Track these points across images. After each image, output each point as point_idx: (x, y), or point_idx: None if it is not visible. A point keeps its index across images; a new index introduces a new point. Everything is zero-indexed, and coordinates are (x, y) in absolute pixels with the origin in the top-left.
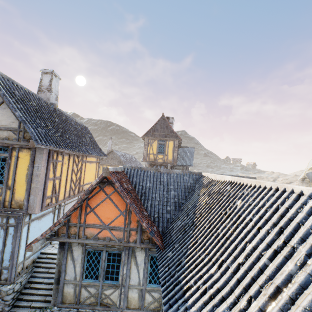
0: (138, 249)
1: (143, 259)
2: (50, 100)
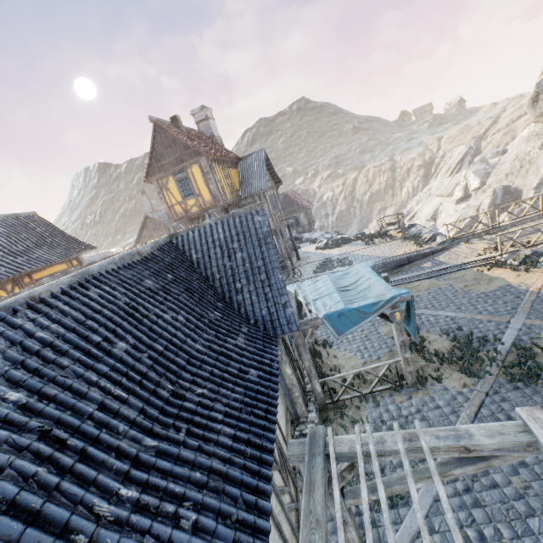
0: None
1: None
2: None
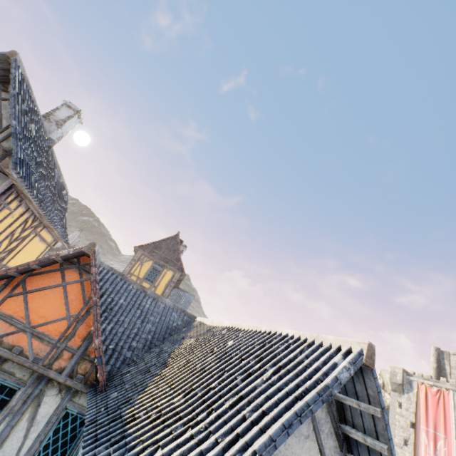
0: (53, 391)
1: (50, 413)
2: (52, 134)
